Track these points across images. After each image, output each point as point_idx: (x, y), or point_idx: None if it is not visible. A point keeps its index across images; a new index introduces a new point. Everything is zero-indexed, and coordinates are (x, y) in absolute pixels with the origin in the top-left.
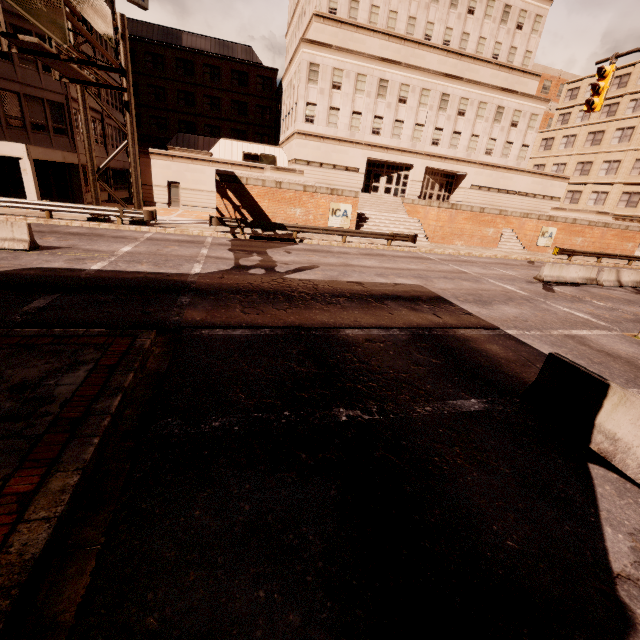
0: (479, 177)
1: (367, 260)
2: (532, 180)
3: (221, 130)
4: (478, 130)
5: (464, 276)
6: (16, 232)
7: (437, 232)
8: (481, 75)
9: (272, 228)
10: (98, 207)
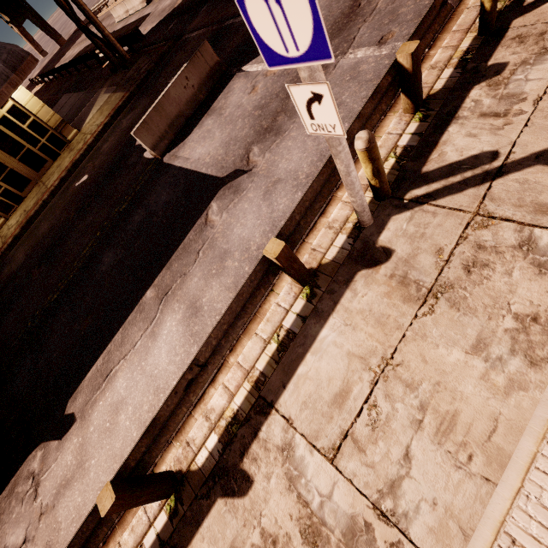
0: None
1: None
2: None
3: None
4: None
5: None
6: None
7: None
8: None
9: None
10: None
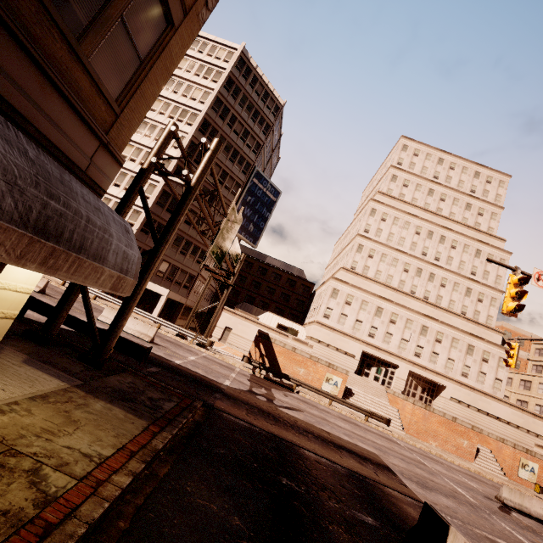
0: (457, 392)
1: (342, 422)
2: (511, 411)
3: (269, 306)
4: (453, 356)
5: (421, 465)
6: (150, 331)
7: (412, 425)
8: (453, 321)
9: (280, 376)
10: (186, 330)
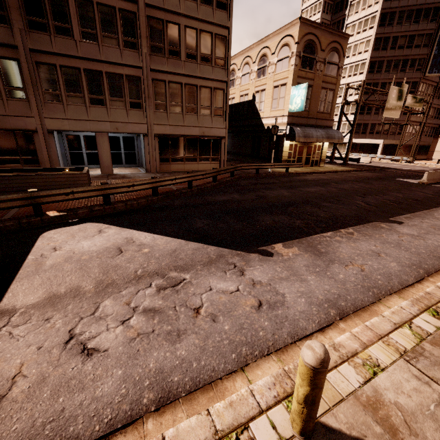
0: None
1: None
2: None
3: None
4: None
5: None
6: (368, 159)
7: None
8: None
9: None
10: (395, 157)
